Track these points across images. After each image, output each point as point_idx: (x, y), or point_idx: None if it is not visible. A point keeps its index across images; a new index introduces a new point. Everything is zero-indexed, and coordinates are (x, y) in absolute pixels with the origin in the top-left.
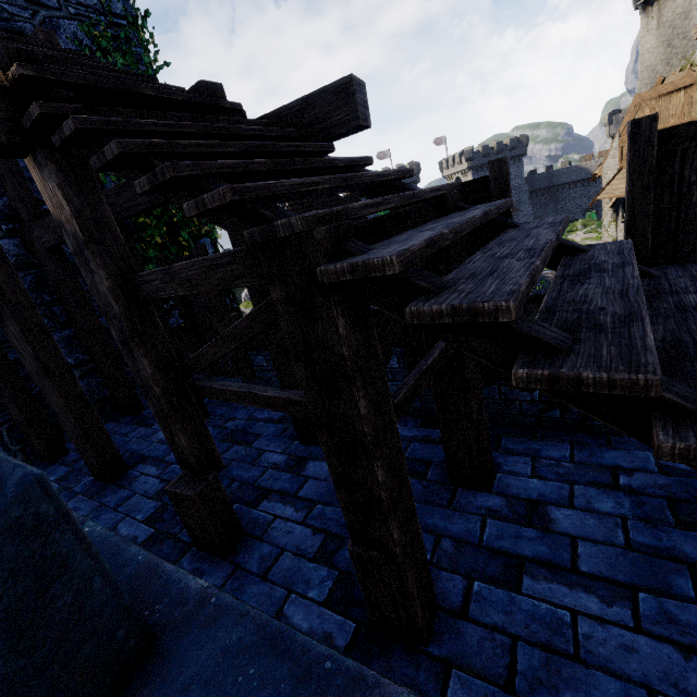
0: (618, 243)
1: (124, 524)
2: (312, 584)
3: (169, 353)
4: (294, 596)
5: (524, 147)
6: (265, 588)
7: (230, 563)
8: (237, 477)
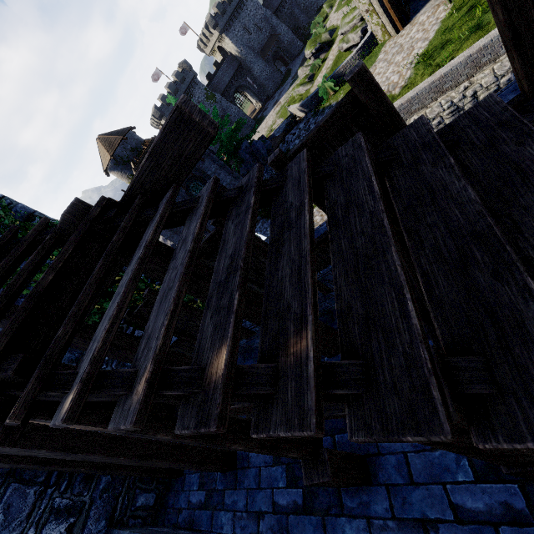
0: None
1: (276, 495)
2: (451, 469)
3: (239, 422)
4: (448, 485)
5: None
6: (422, 491)
7: (378, 485)
8: None
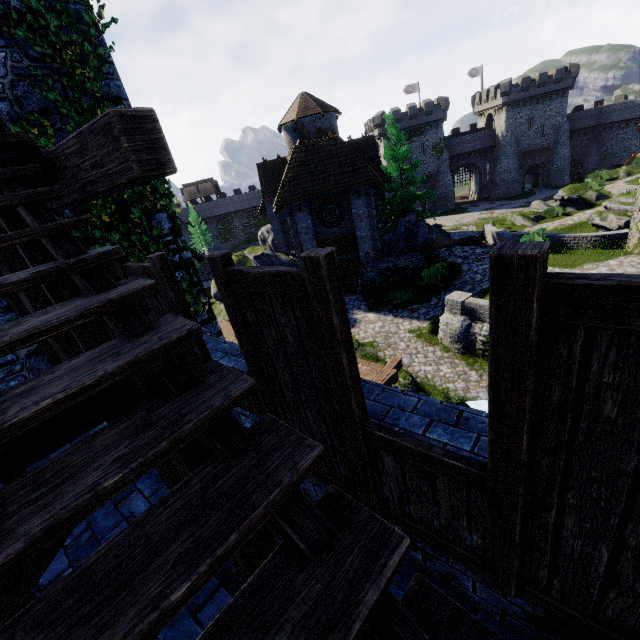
0: (374, 550)
1: None
2: None
3: None
4: None
5: (572, 79)
6: None
7: None
8: (96, 522)
